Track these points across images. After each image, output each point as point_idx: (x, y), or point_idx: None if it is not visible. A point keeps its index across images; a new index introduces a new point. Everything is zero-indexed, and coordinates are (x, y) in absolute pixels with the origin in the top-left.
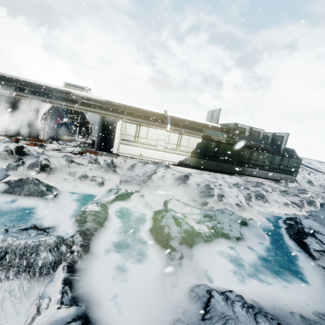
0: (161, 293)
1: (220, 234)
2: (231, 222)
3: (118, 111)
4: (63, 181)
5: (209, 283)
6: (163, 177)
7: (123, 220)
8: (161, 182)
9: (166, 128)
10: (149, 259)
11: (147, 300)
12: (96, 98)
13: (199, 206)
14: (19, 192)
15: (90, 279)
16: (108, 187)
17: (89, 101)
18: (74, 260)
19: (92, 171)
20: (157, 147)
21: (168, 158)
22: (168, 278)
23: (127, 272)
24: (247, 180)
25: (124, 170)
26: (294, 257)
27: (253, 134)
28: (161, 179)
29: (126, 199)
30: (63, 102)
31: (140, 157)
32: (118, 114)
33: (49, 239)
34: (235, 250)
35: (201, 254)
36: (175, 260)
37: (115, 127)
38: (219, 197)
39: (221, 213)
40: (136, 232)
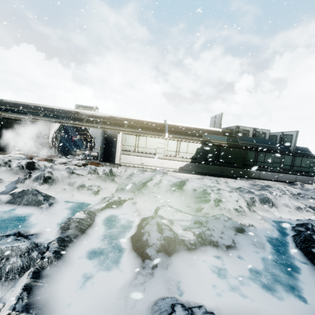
0: (123, 304)
1: (207, 242)
2: (225, 229)
3: (123, 125)
4: (62, 191)
5: (181, 296)
6: (158, 184)
7: (109, 227)
8: (156, 189)
9: (165, 136)
10: (123, 268)
11: (105, 312)
12: (101, 115)
13: (193, 213)
14: (19, 202)
15: (54, 286)
16: (103, 195)
17: (93, 118)
18: (43, 266)
19: (90, 181)
20: (156, 155)
21: (168, 165)
22: (135, 288)
23: (95, 280)
24: (254, 183)
25: (123, 179)
26: (299, 269)
27: (258, 135)
28: (156, 186)
29: (117, 207)
30: (71, 121)
31: (141, 165)
32: (119, 127)
33: (22, 245)
34: (223, 259)
35: (181, 263)
36: (148, 269)
37: (116, 139)
38: (215, 202)
39: (215, 219)
40: (119, 239)
